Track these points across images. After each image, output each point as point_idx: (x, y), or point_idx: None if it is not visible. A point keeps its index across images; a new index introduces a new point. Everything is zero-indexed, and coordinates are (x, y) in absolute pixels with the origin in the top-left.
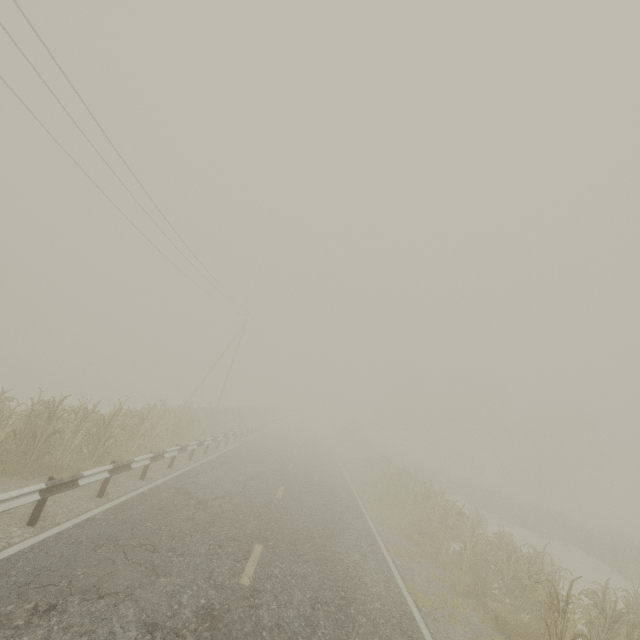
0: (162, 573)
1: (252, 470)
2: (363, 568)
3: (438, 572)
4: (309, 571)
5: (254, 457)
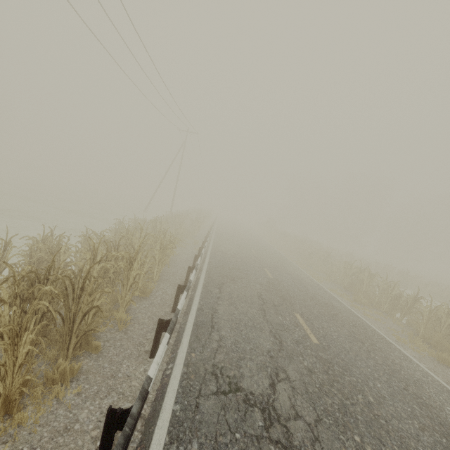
0: None
1: (251, 291)
2: None
3: None
4: None
5: (235, 268)
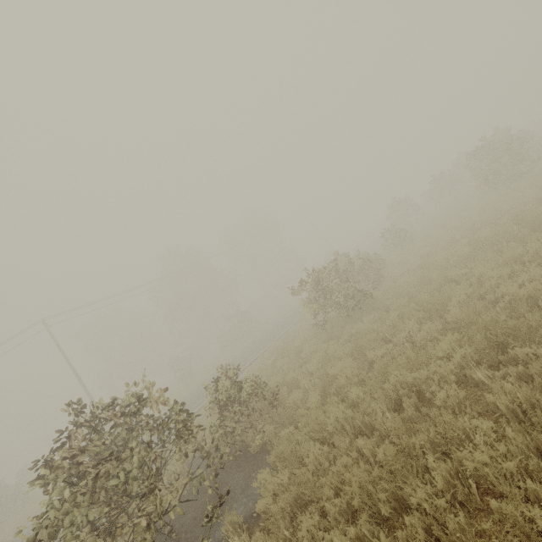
0: None
1: None
2: None
3: None
4: None
5: None
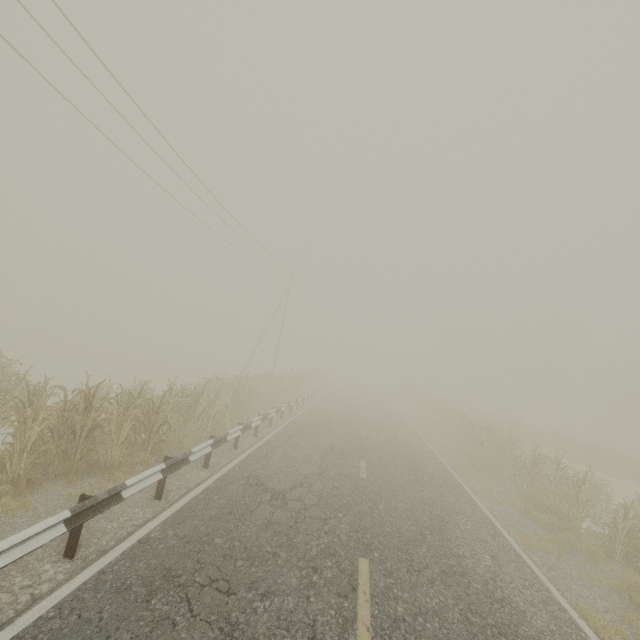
0: (244, 639)
1: (324, 442)
2: (505, 581)
3: (589, 568)
4: (442, 600)
5: (322, 425)
